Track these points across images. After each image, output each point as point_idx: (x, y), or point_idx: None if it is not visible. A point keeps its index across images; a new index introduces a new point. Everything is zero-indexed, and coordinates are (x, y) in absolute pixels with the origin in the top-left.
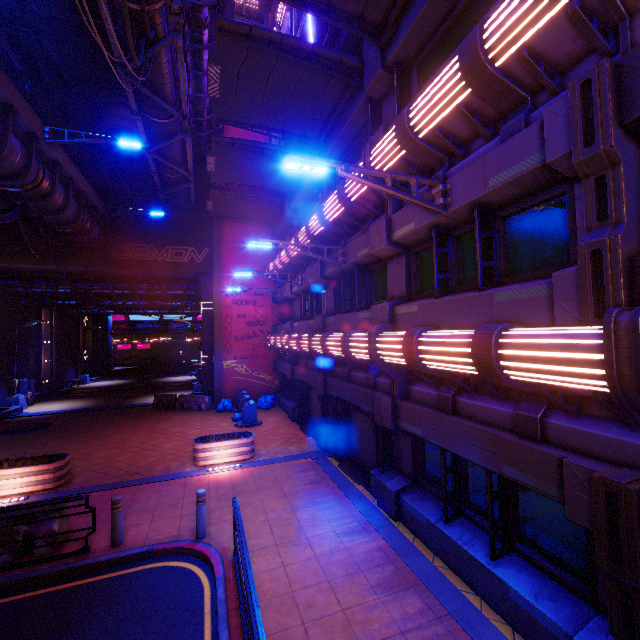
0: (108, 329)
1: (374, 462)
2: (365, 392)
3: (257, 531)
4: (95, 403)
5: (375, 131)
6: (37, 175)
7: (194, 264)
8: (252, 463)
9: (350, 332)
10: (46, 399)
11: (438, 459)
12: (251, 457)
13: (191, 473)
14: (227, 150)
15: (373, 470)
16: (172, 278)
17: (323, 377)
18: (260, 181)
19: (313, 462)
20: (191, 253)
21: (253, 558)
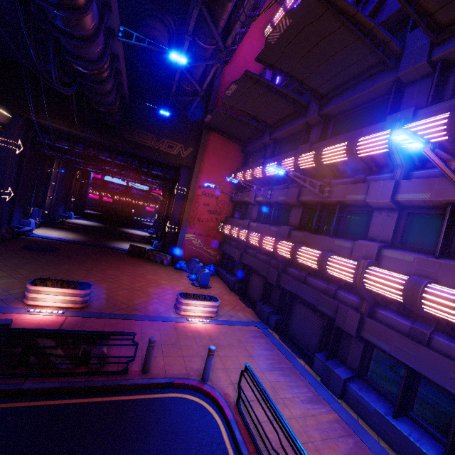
0: (89, 182)
1: (312, 345)
2: (326, 298)
3: (243, 384)
4: (83, 238)
5: (385, 105)
6: (105, 64)
7: (180, 157)
8: (217, 321)
9: (330, 254)
10: (46, 225)
11: (386, 366)
12: (215, 316)
13: (176, 319)
14: (249, 83)
15: (318, 354)
16: (158, 162)
17: (278, 272)
18: (257, 112)
19: (260, 331)
20: (179, 148)
21: (250, 408)
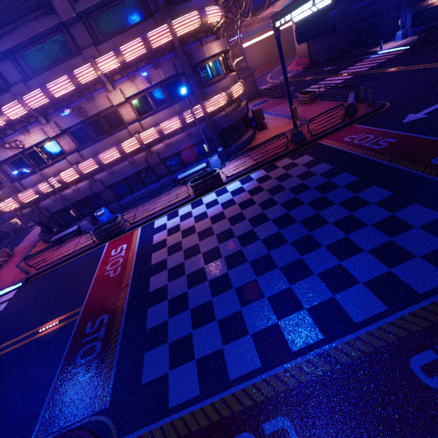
0: None
1: None
2: None
3: None
4: None
5: None
6: None
7: None
8: None
9: None
10: None
11: None
12: None
13: None
14: None
15: None
16: None
17: None
18: None
19: None
20: None
21: None
